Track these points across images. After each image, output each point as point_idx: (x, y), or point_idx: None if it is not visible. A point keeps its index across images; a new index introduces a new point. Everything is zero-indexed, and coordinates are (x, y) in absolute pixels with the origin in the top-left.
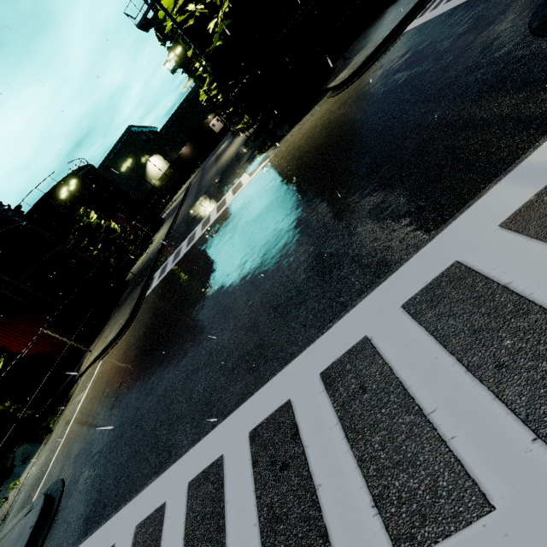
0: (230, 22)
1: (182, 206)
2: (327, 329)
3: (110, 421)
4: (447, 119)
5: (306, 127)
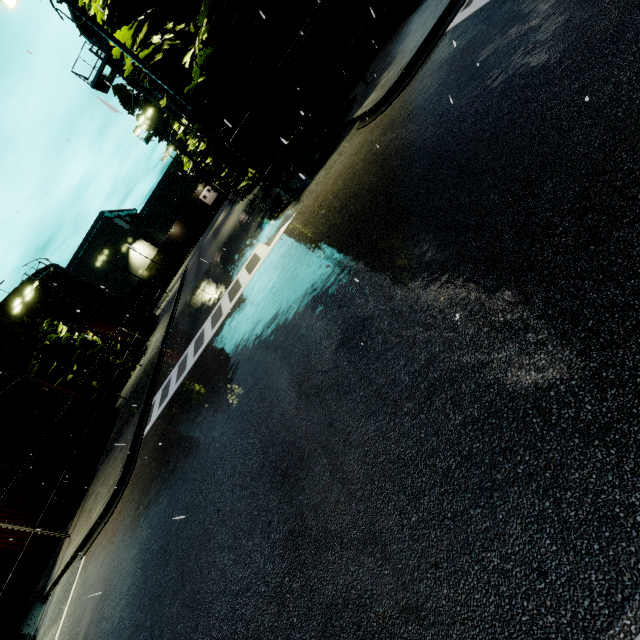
0: (212, 52)
1: (180, 297)
2: None
3: None
4: None
5: (337, 169)
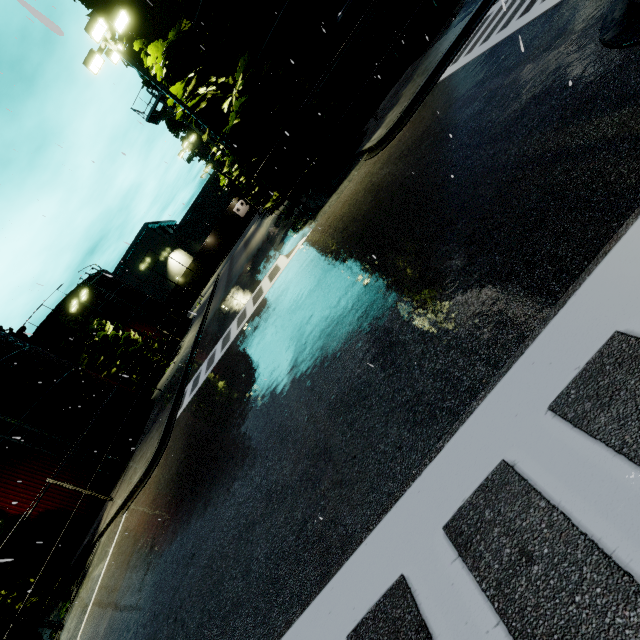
0: (246, 99)
1: (211, 302)
2: (437, 452)
3: (139, 610)
4: (528, 155)
5: (345, 195)
